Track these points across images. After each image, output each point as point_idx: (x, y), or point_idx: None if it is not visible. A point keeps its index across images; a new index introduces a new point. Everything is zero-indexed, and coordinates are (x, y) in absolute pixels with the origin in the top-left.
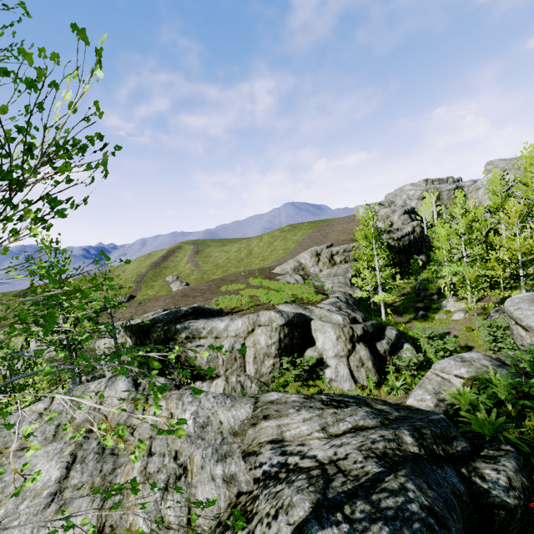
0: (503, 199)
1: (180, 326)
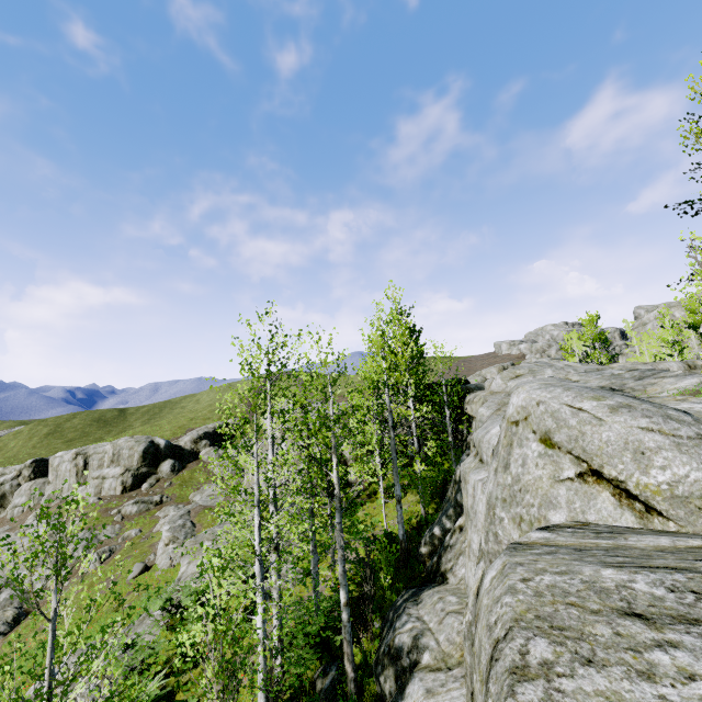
0: (701, 317)
1: (472, 385)
